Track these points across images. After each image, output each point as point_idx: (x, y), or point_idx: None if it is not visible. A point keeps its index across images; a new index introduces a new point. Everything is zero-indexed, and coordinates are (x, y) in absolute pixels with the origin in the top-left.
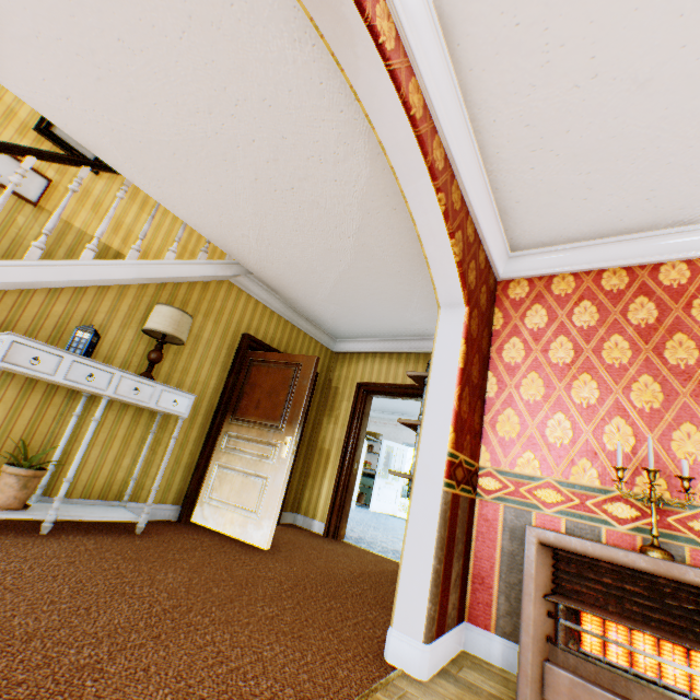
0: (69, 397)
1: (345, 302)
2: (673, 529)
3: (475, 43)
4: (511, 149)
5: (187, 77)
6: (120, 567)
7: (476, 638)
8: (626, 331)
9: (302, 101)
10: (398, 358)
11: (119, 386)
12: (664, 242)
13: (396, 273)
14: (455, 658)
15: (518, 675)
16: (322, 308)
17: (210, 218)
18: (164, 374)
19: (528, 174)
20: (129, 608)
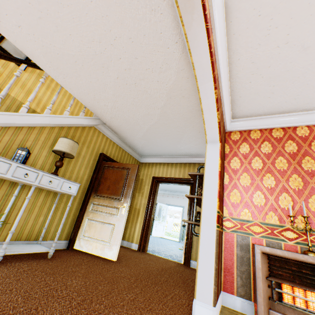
0: (10, 186)
1: (150, 139)
2: (313, 242)
3: (238, 21)
4: (243, 72)
5: (91, 22)
6: (46, 279)
7: (227, 298)
8: (284, 155)
9: (149, 40)
10: (172, 165)
11: (41, 180)
12: (298, 117)
13: (177, 127)
14: (221, 310)
15: None
16: (138, 142)
17: (89, 95)
18: (62, 173)
19: (248, 84)
20: (59, 305)
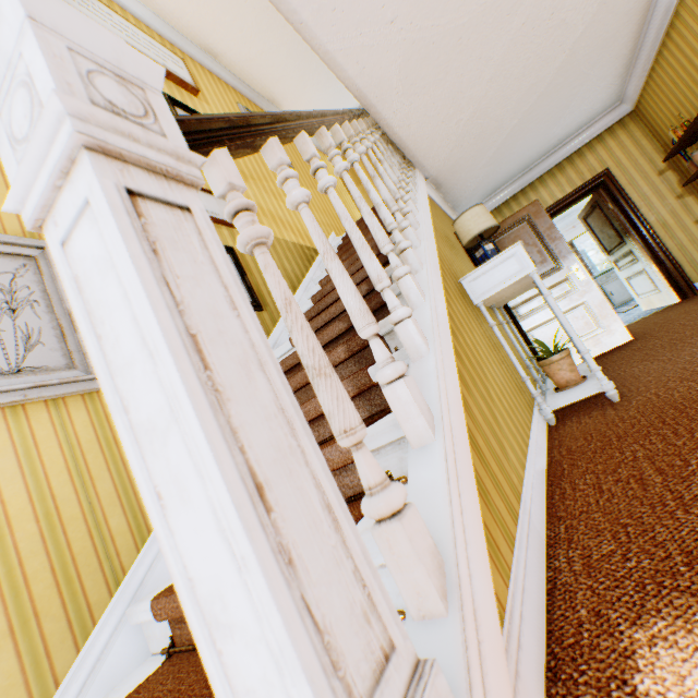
0: None
1: (501, 155)
2: None
3: None
4: None
5: None
6: None
7: None
8: None
9: None
10: (532, 188)
11: None
12: None
13: (577, 77)
14: None
15: None
16: (472, 182)
17: (437, 118)
18: None
19: None
20: None
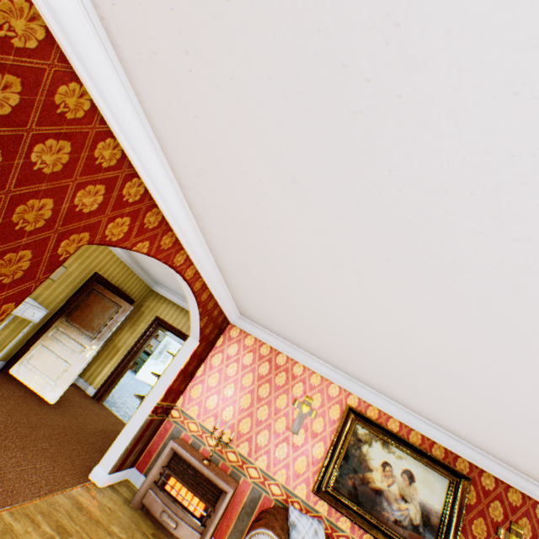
0: None
1: (167, 279)
2: (222, 453)
3: (228, 276)
4: (239, 297)
5: None
6: None
7: (135, 475)
8: (255, 373)
9: None
10: (186, 313)
11: None
12: (285, 345)
13: None
14: (121, 481)
15: (138, 491)
16: (154, 272)
17: None
18: None
19: (245, 305)
20: None
